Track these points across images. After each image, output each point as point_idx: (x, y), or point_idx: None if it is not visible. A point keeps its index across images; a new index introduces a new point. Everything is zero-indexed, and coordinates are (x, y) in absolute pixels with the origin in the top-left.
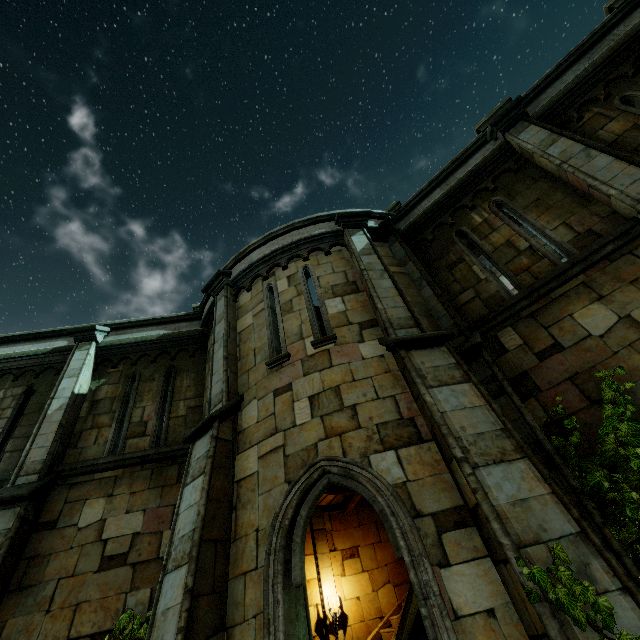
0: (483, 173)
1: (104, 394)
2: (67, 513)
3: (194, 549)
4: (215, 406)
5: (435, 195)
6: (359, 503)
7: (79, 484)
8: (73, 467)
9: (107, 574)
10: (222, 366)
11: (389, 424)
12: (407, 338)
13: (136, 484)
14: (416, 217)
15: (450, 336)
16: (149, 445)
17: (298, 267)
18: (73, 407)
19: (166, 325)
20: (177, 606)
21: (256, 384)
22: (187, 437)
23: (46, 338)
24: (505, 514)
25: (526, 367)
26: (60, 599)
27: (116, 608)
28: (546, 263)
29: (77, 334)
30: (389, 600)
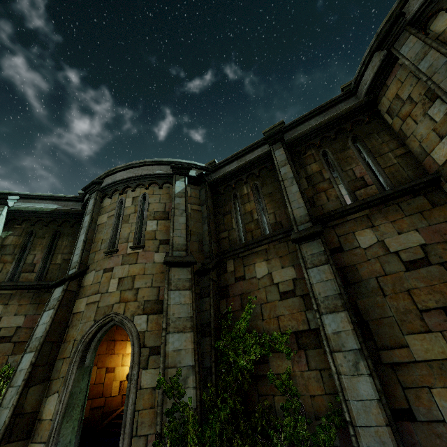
0: (256, 164)
1: (10, 242)
2: None
3: (39, 346)
4: (72, 269)
5: (233, 165)
6: None
7: None
8: None
9: None
10: (81, 246)
11: (151, 301)
12: (171, 261)
13: (23, 300)
14: (218, 176)
15: (194, 263)
16: (35, 278)
17: (141, 192)
18: None
19: (59, 201)
20: (26, 369)
21: (97, 261)
22: (51, 285)
23: None
24: (168, 354)
25: (229, 283)
26: None
27: (2, 362)
28: (259, 231)
29: None
30: None
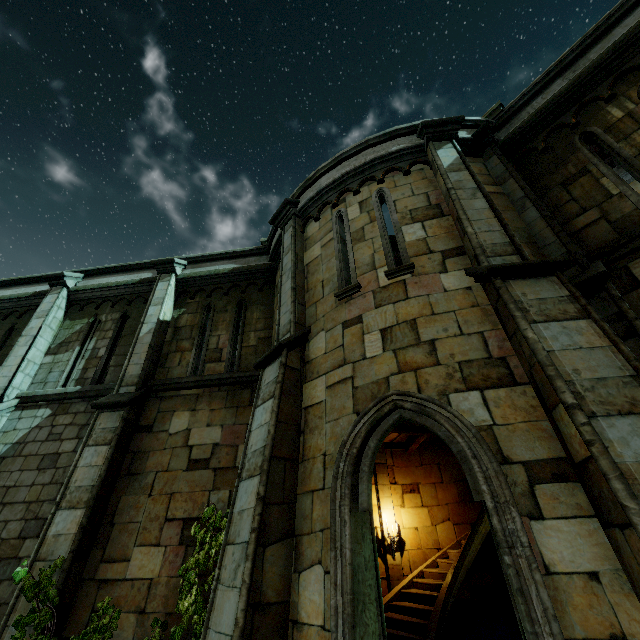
0: (635, 44)
1: (184, 322)
2: (160, 420)
3: (265, 463)
4: (283, 336)
5: (554, 88)
6: (422, 445)
7: (168, 398)
8: (162, 383)
9: (194, 474)
10: (290, 297)
11: (474, 363)
12: (505, 265)
13: (214, 403)
14: (524, 121)
15: (564, 263)
16: (224, 370)
17: (371, 191)
18: (159, 332)
19: (236, 259)
20: (251, 509)
21: (324, 316)
22: (257, 363)
23: (134, 270)
24: (632, 474)
25: None
26: (158, 487)
27: (202, 501)
28: None
29: (159, 266)
30: (447, 535)
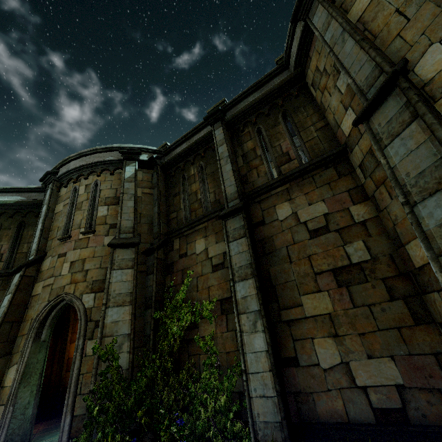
0: (201, 144)
1: None
2: None
3: None
4: (31, 256)
5: (183, 146)
6: None
7: None
8: None
9: None
10: (39, 234)
11: (99, 281)
12: (115, 243)
13: None
14: (169, 159)
15: (138, 244)
16: (2, 267)
17: (93, 180)
18: None
19: (22, 193)
20: None
21: (53, 248)
22: (11, 272)
23: None
24: (106, 326)
25: (174, 260)
26: None
27: None
28: (201, 210)
29: None
30: None
